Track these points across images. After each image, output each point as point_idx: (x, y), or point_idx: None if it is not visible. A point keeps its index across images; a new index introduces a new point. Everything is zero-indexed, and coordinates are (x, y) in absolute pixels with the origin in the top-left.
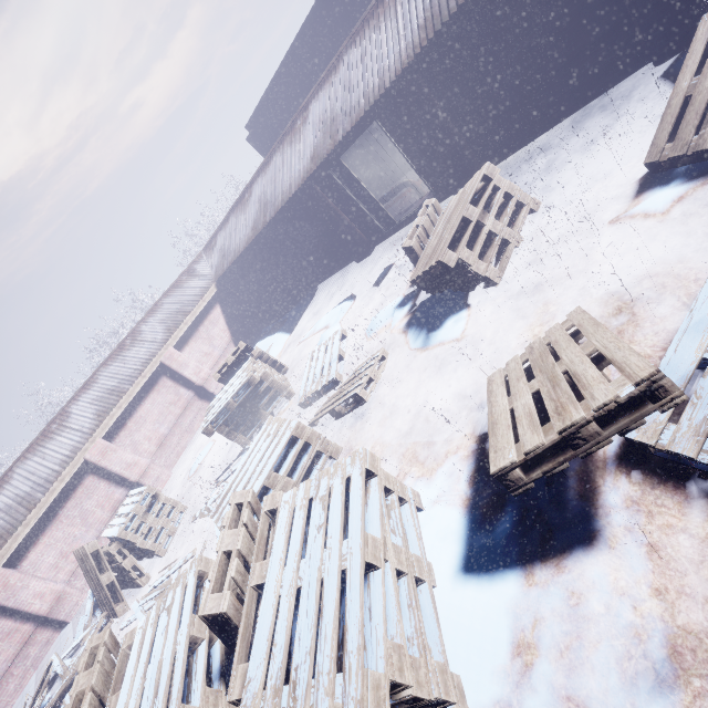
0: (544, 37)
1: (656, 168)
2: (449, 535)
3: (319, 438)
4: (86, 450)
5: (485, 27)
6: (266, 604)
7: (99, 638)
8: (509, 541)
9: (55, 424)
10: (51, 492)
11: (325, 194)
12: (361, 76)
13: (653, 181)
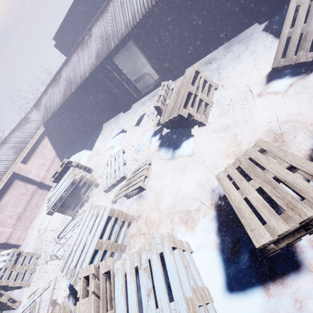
0: (213, 4)
1: (276, 70)
2: (213, 268)
3: (122, 214)
4: None
5: None
6: None
7: None
8: (250, 269)
9: None
10: None
11: (105, 77)
12: (121, 15)
13: (274, 76)
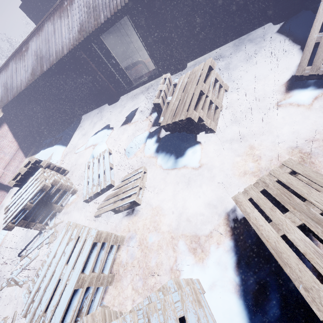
0: None
1: (299, 79)
2: (234, 317)
3: (111, 236)
4: None
5: None
6: None
7: None
8: (281, 322)
9: None
10: None
11: (89, 58)
12: None
13: (296, 85)
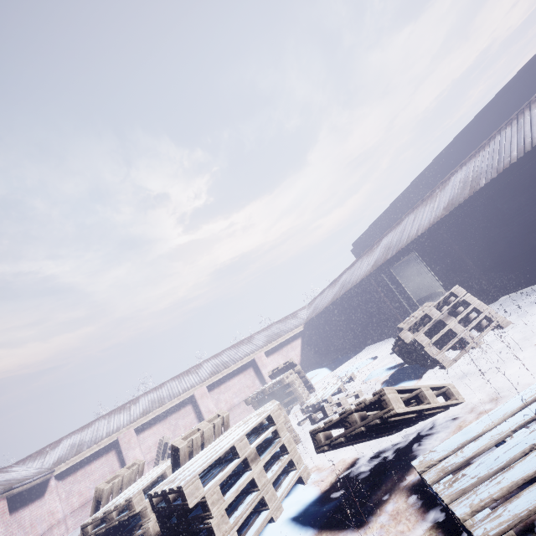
0: None
1: None
2: (303, 499)
3: (288, 422)
4: (196, 389)
5: (488, 210)
6: (194, 457)
7: (139, 461)
8: (325, 513)
9: (194, 369)
10: (171, 402)
11: (378, 287)
12: (409, 228)
13: None
